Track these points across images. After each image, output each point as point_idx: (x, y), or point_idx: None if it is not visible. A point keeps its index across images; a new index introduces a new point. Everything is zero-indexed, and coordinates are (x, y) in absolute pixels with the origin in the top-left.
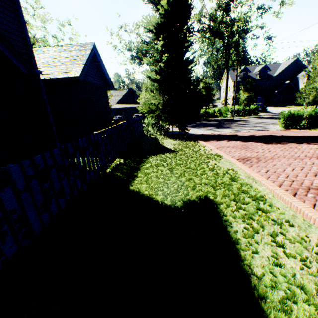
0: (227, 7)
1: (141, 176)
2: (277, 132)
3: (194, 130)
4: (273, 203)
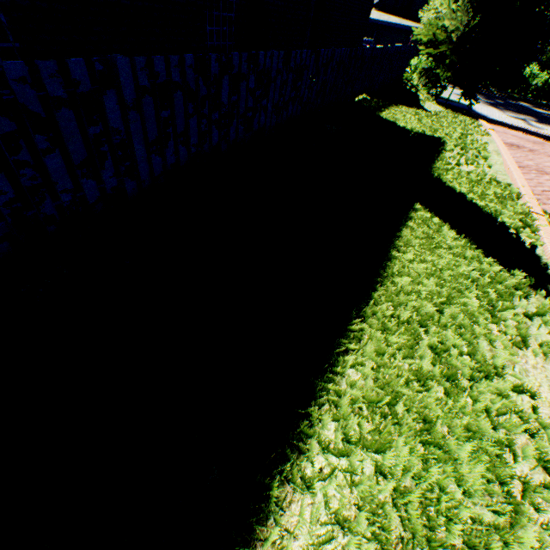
0: None
1: (388, 113)
2: None
3: (490, 111)
4: (493, 165)
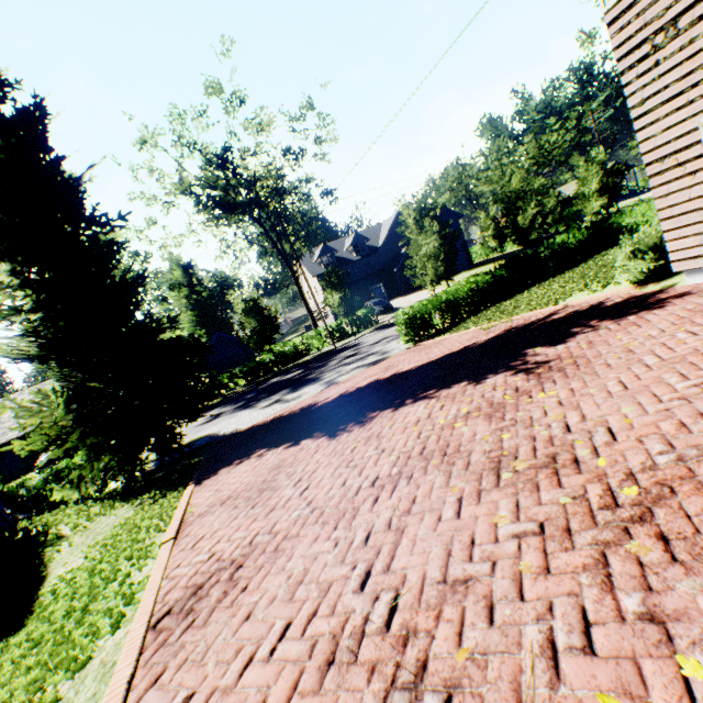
0: (226, 160)
1: None
2: (394, 363)
3: (240, 417)
4: None
